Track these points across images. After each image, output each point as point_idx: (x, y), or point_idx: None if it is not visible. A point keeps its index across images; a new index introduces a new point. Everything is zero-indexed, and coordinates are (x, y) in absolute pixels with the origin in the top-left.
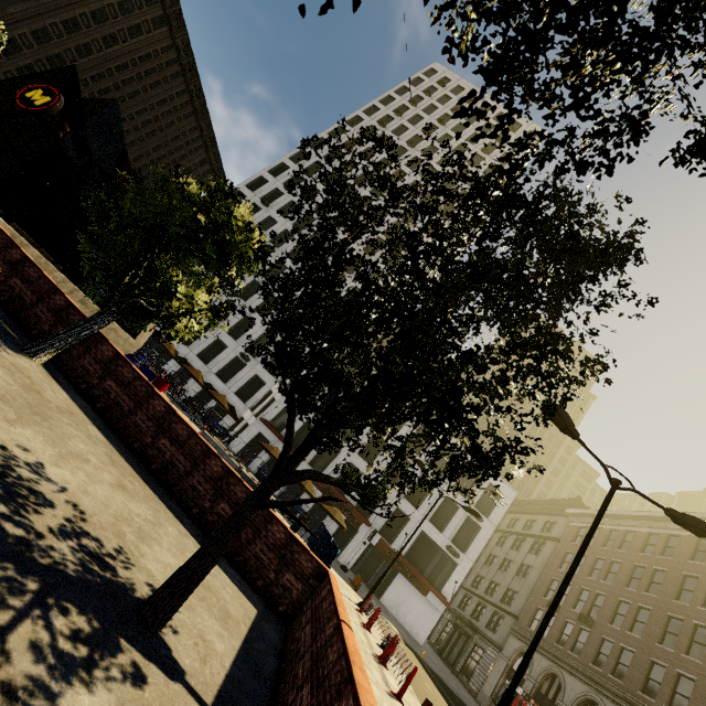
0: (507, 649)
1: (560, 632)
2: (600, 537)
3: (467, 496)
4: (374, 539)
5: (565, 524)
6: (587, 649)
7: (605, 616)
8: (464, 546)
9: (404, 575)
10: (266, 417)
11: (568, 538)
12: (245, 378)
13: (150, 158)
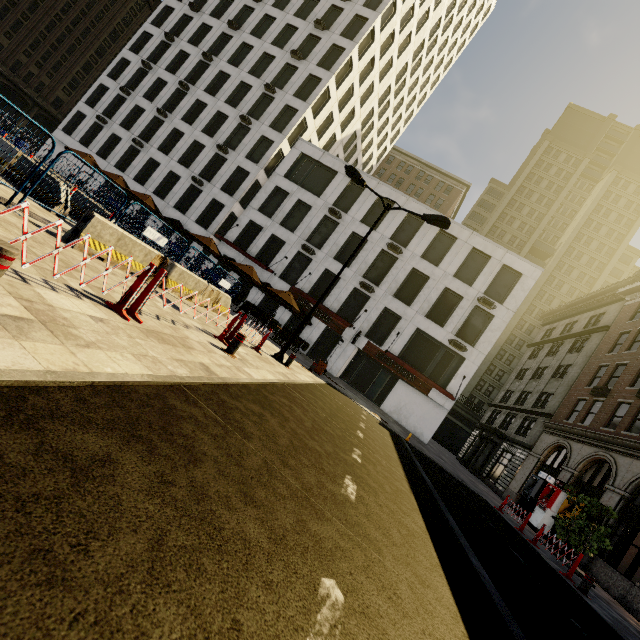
0: (539, 446)
1: (610, 416)
2: None
3: (472, 284)
4: (361, 344)
5: (618, 310)
6: None
7: None
8: (473, 339)
9: (399, 375)
10: (228, 238)
11: (622, 319)
12: (203, 205)
13: (78, 7)
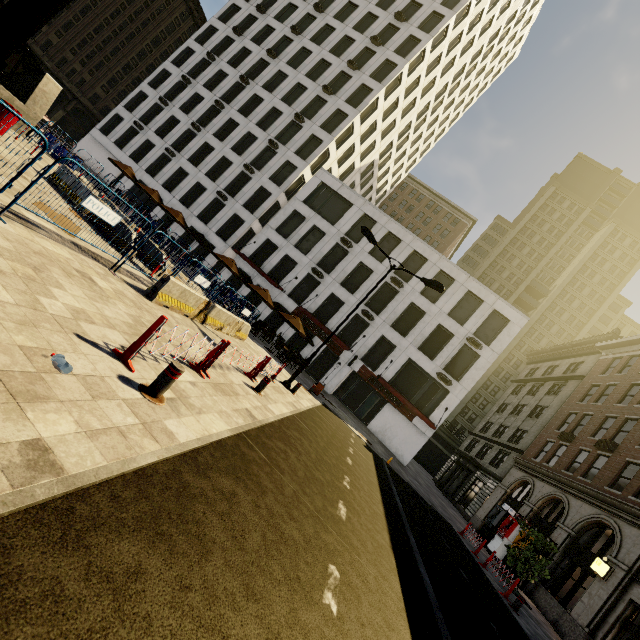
0: (507, 479)
1: (571, 460)
2: (639, 363)
3: (464, 324)
4: (356, 366)
5: (594, 361)
6: (603, 473)
7: (633, 439)
8: (459, 375)
9: (388, 400)
10: (245, 253)
11: (596, 372)
12: (225, 218)
13: (127, 13)
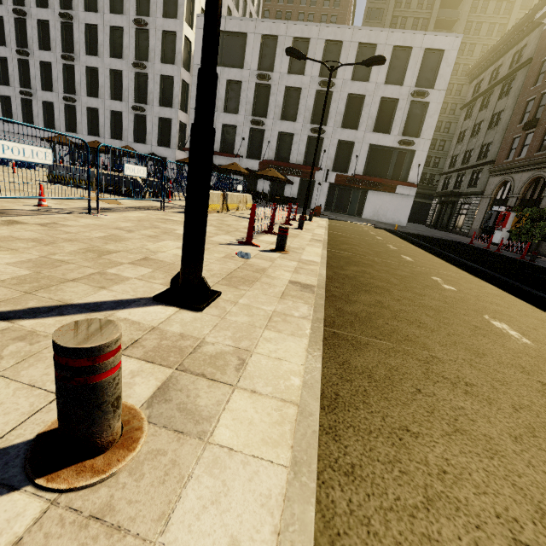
0: (488, 189)
1: (541, 141)
2: None
3: (403, 83)
4: (331, 179)
5: (538, 36)
6: None
7: None
8: (417, 132)
9: (369, 188)
10: None
11: (543, 47)
12: (155, 128)
13: None
